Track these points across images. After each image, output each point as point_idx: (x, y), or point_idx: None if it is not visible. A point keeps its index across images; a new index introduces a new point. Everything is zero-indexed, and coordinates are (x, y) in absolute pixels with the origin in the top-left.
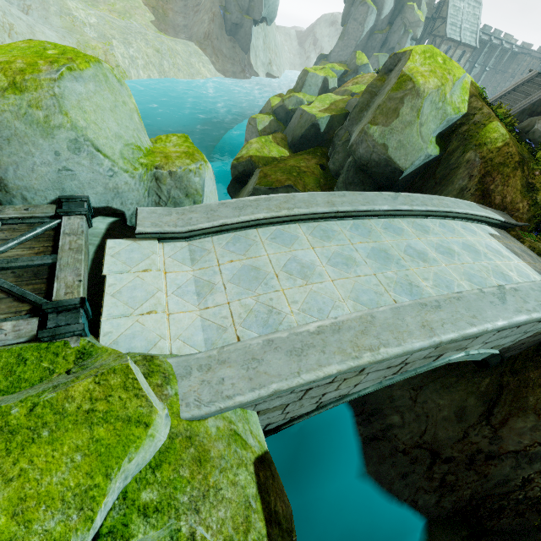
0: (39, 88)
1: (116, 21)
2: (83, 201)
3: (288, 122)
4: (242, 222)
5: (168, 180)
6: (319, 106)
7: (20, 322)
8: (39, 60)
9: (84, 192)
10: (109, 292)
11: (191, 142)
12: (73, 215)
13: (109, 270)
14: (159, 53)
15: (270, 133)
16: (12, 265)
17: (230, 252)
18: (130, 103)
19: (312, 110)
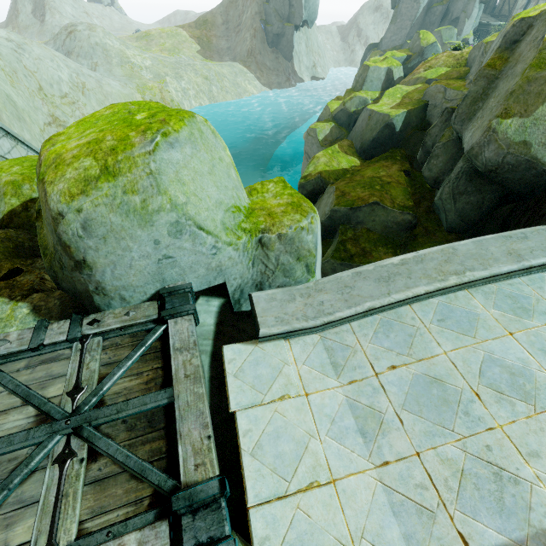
0: (133, 167)
1: (167, 59)
2: (186, 292)
3: (351, 125)
4: (394, 302)
5: (277, 245)
6: (389, 102)
7: (146, 533)
8: (130, 131)
9: (185, 277)
10: (246, 448)
11: (291, 187)
12: (179, 316)
13: (237, 404)
14: (207, 80)
15: (331, 141)
16: (122, 413)
17: (385, 350)
18: (226, 157)
19: (382, 108)
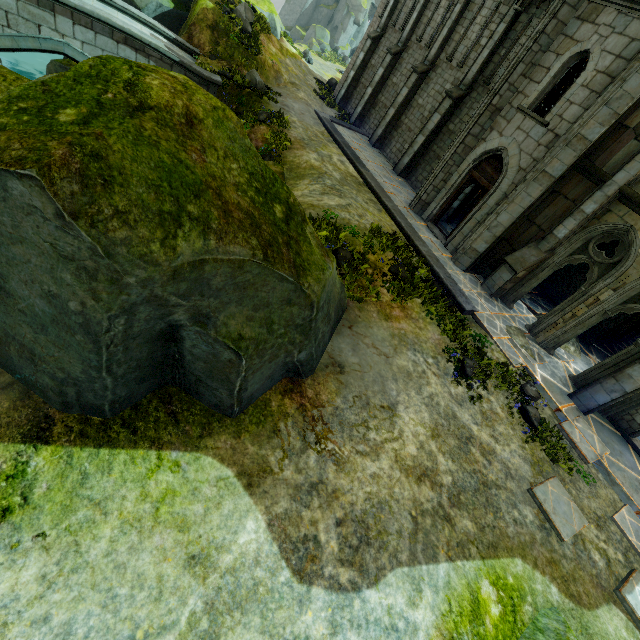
0: None
1: None
2: None
3: None
4: None
5: None
6: None
7: None
8: None
9: None
10: None
11: None
12: None
13: None
14: None
15: None
16: None
17: None
18: None
19: None
